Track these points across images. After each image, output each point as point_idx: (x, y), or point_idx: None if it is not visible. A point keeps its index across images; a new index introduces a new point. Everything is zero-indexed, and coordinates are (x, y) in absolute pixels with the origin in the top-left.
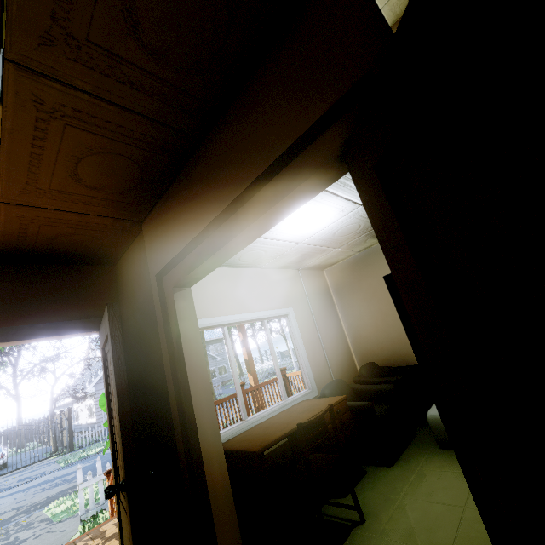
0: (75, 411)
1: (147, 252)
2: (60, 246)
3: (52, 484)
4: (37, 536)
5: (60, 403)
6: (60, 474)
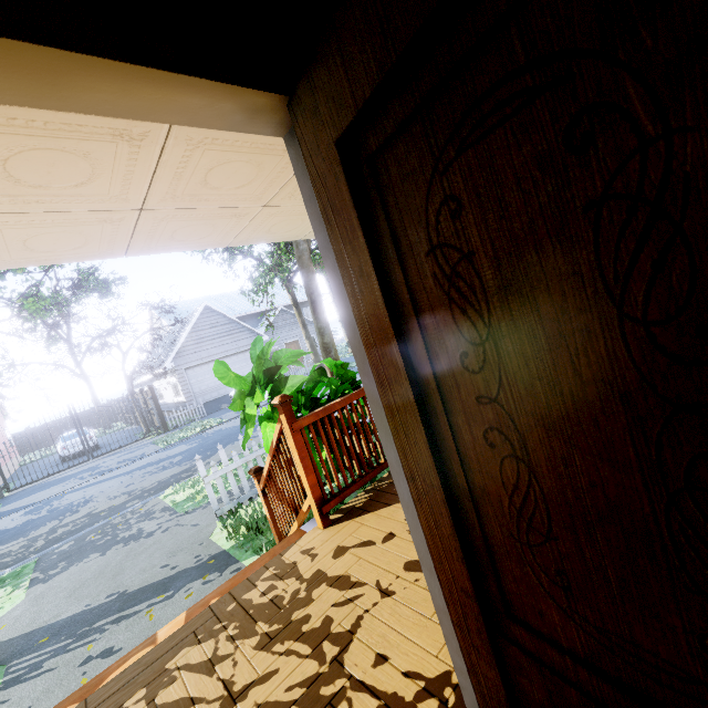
0: (156, 390)
1: None
2: None
3: (158, 467)
4: (165, 529)
5: (136, 382)
6: (164, 457)
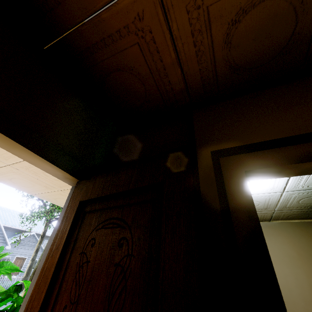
0: None
1: (197, 130)
2: (112, 82)
3: None
4: None
5: None
6: None
